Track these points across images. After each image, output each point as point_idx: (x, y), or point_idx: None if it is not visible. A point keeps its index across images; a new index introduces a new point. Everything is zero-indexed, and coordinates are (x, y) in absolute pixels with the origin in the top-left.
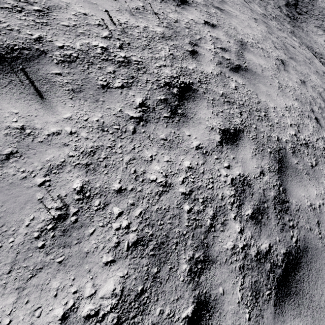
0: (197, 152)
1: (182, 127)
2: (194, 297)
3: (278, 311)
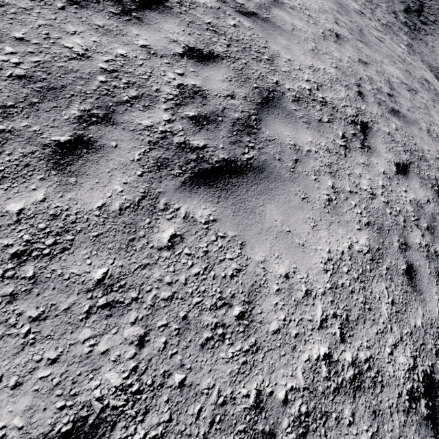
0: (141, 49)
1: (130, 26)
2: (74, 134)
3: (185, 187)
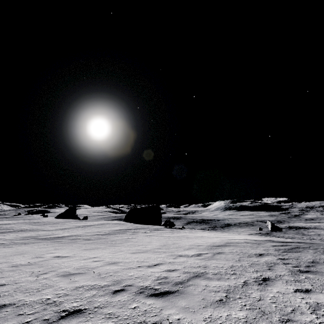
0: None
1: None
2: None
3: None
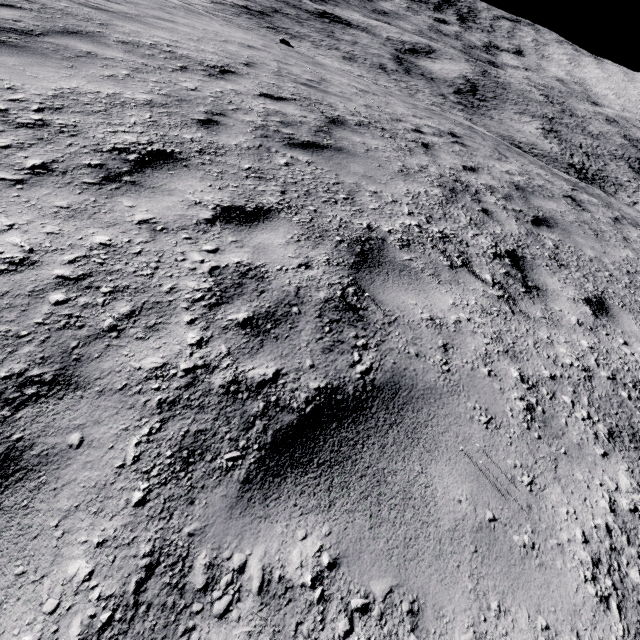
0: None
1: None
2: None
3: None
